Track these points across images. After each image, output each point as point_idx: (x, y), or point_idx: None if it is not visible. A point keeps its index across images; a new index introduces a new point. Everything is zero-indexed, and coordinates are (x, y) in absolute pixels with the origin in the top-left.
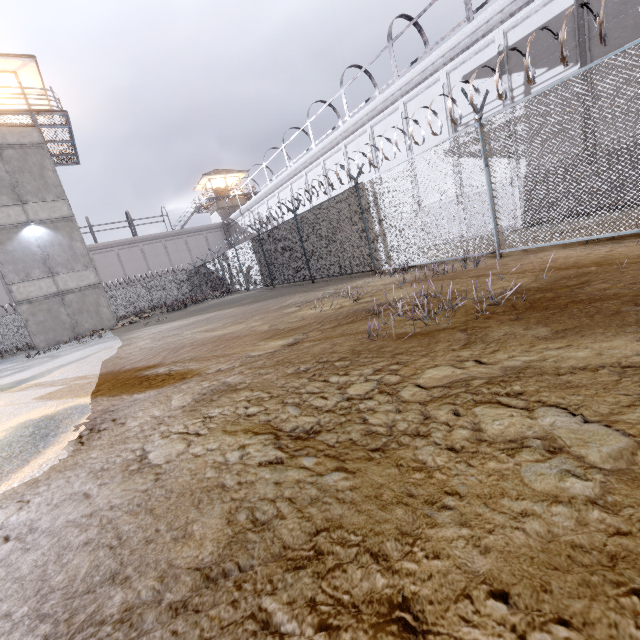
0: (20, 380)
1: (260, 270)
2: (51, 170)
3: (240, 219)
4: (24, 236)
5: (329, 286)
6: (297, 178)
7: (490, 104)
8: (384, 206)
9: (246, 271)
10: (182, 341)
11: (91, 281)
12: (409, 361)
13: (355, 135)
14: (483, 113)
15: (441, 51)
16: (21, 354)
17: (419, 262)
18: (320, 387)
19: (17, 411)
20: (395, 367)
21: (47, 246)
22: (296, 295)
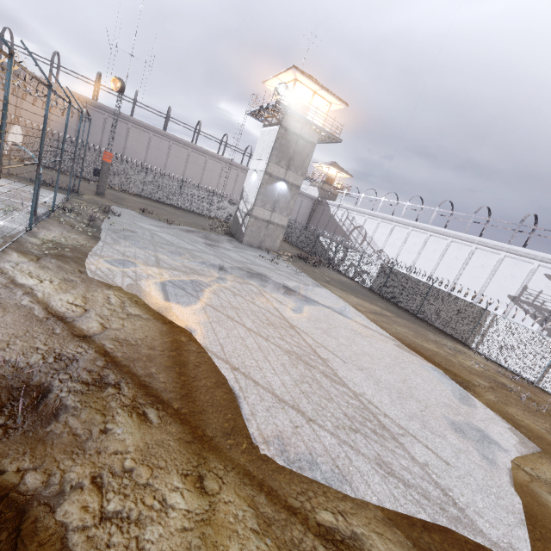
0: (337, 309)
1: (375, 280)
2: (309, 159)
3: (334, 208)
4: (277, 185)
5: (441, 336)
6: (403, 226)
7: (549, 296)
8: (494, 328)
9: (360, 271)
10: (411, 339)
11: (284, 223)
12: (549, 423)
13: (463, 242)
14: (542, 297)
15: (544, 255)
16: (230, 238)
17: (494, 359)
18: (536, 419)
19: (403, 352)
20: (548, 423)
21: (281, 195)
22: (426, 330)
